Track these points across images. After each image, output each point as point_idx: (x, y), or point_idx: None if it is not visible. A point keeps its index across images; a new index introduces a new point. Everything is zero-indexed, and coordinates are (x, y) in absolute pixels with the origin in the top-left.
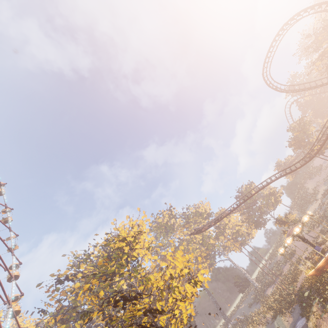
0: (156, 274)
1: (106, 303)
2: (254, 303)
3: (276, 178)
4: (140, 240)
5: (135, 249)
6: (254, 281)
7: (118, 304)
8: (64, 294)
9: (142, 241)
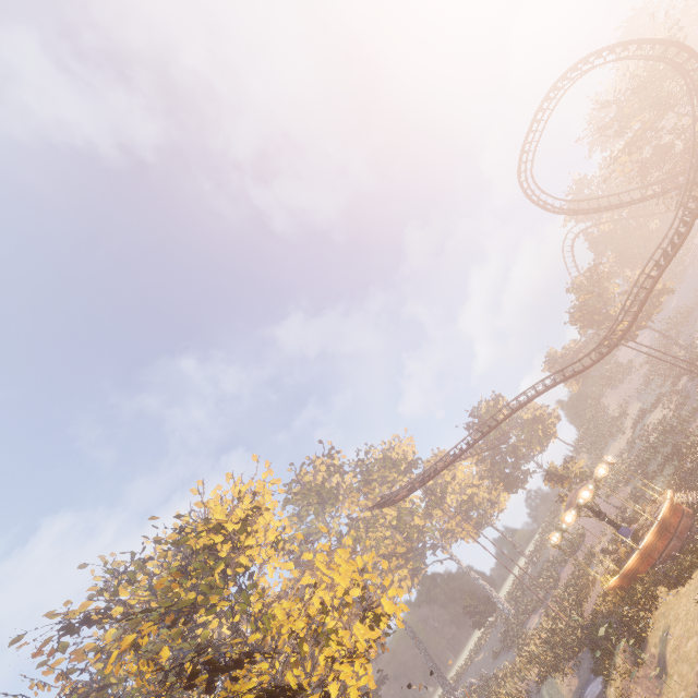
0: (288, 605)
1: (173, 677)
2: (504, 649)
3: (545, 388)
4: (255, 528)
5: (245, 549)
6: (504, 601)
7: (198, 679)
8: (80, 657)
9: (261, 529)
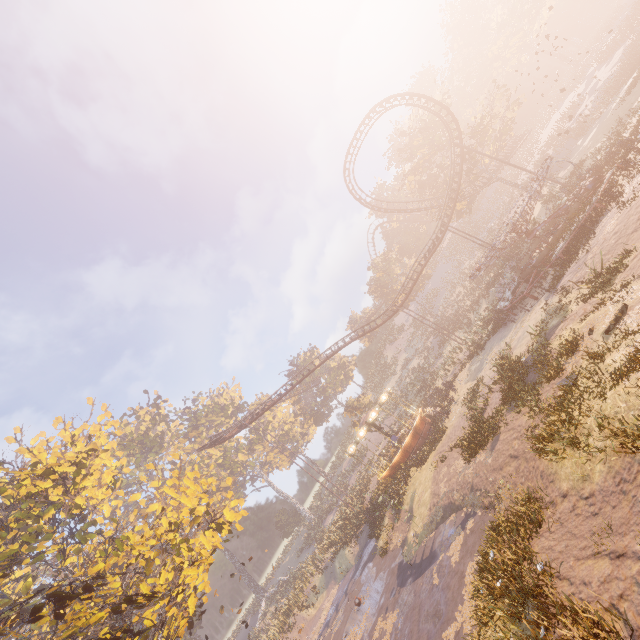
0: (140, 527)
1: None
2: (306, 548)
3: (351, 340)
4: (94, 468)
5: (80, 491)
6: (308, 511)
7: None
8: None
9: (96, 472)
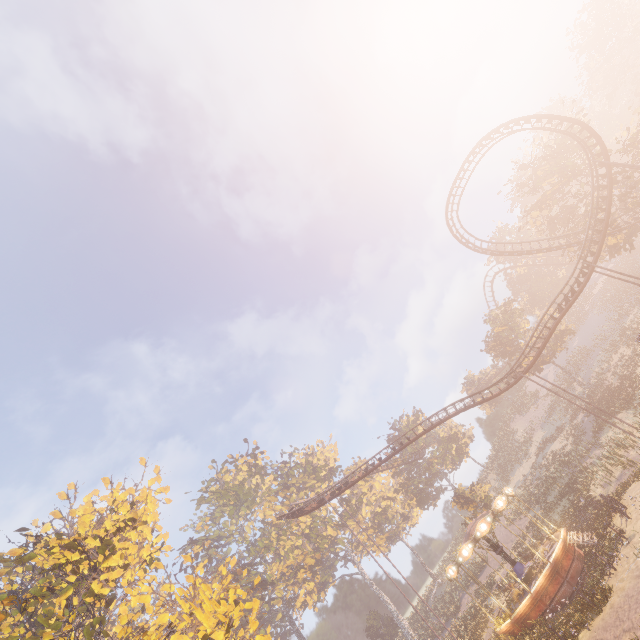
0: None
1: None
2: None
3: (456, 411)
4: (120, 547)
5: (104, 571)
6: (406, 624)
7: None
8: None
9: (134, 545)
